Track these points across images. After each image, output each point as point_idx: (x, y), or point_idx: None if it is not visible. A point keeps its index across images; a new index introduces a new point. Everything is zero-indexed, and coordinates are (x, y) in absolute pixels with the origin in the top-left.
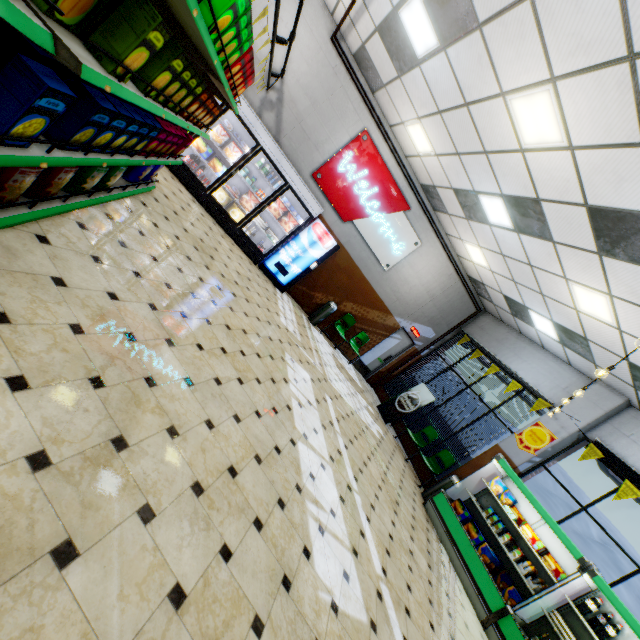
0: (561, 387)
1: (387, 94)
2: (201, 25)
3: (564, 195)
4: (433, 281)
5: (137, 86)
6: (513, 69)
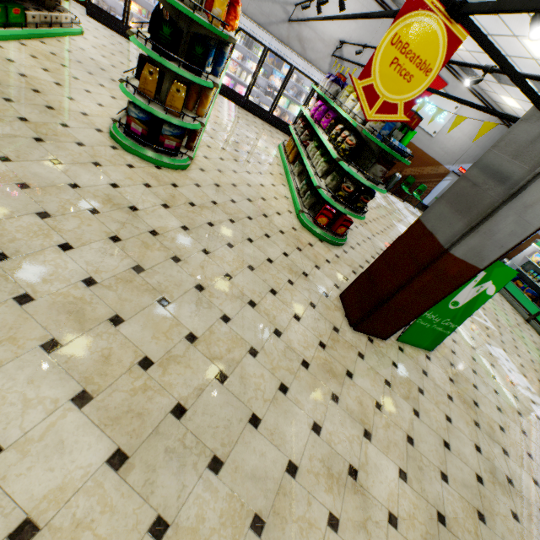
0: None
1: None
2: None
3: None
4: (474, 129)
5: None
6: (520, 29)
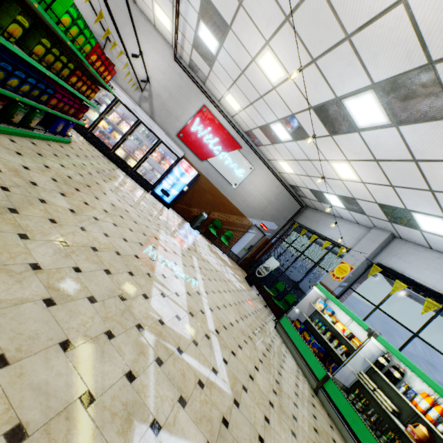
0: (354, 238)
1: (210, 82)
2: (45, 14)
3: (301, 106)
4: (267, 191)
5: (25, 52)
6: (251, 44)
